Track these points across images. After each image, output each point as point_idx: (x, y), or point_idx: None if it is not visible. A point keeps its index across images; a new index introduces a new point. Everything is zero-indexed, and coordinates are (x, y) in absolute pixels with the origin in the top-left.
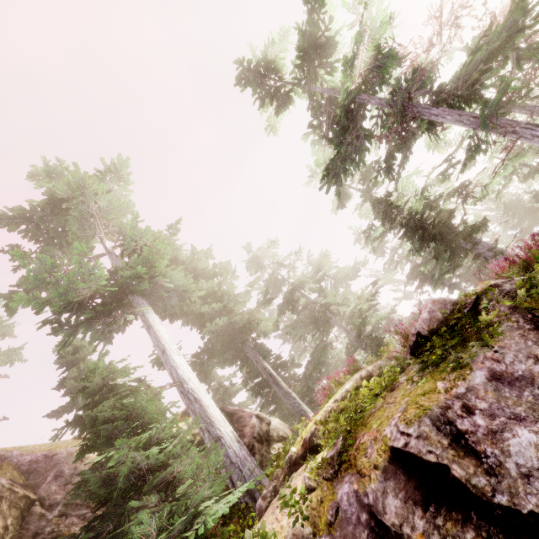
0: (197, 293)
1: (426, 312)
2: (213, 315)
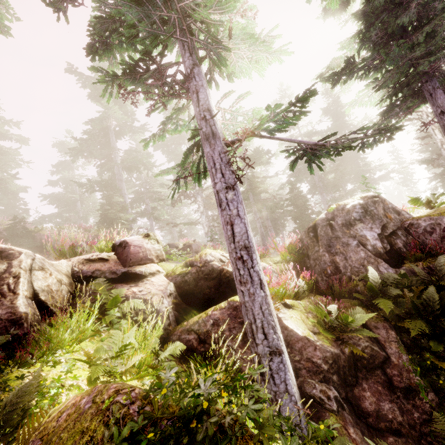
0: None
1: None
2: None
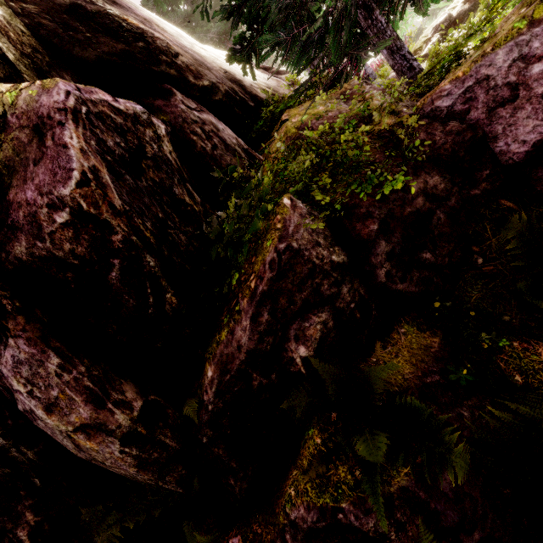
0: None
1: None
2: None
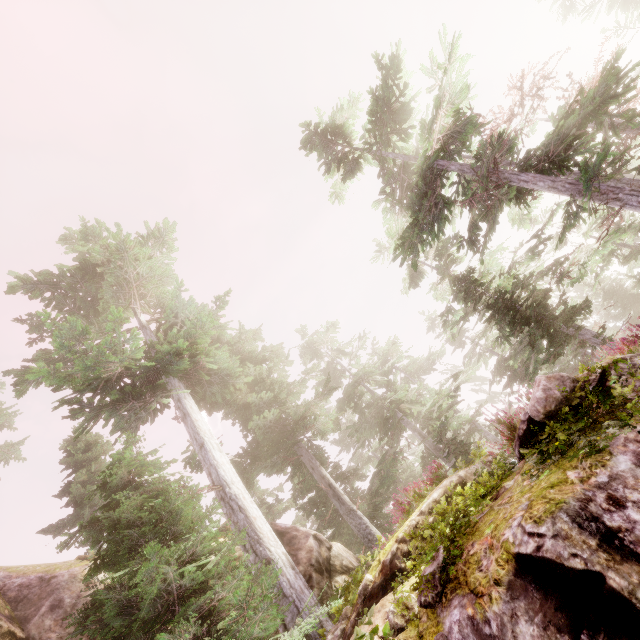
0: (243, 379)
1: (540, 390)
2: (261, 407)
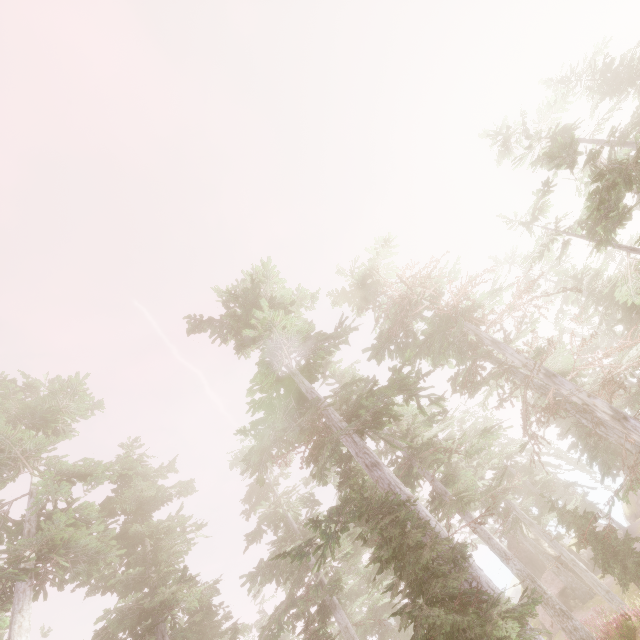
0: (115, 552)
1: None
2: (131, 580)
